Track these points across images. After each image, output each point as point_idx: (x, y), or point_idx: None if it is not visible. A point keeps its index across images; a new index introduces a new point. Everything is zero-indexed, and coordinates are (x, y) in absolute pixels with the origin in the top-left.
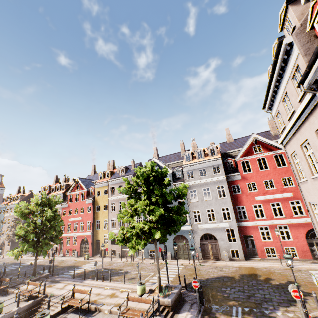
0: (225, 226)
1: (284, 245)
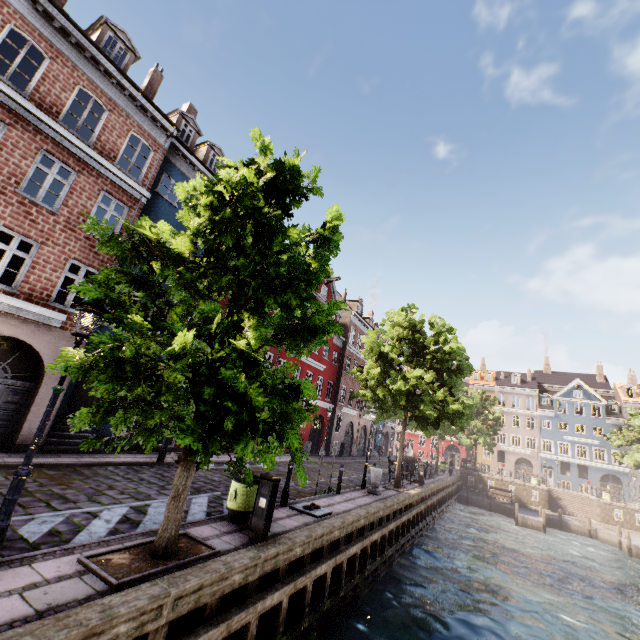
0: None
1: None
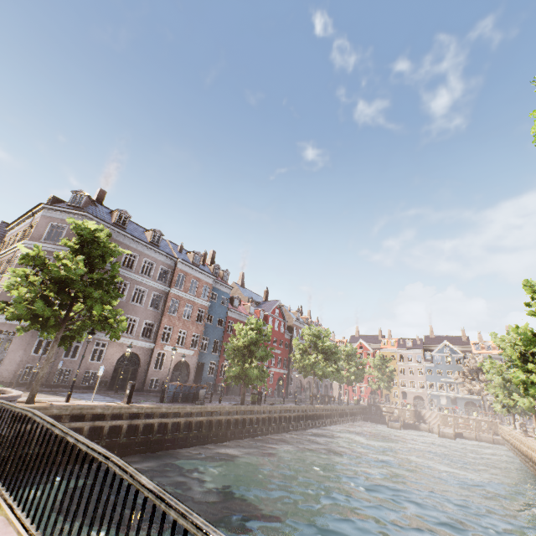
0: None
1: None
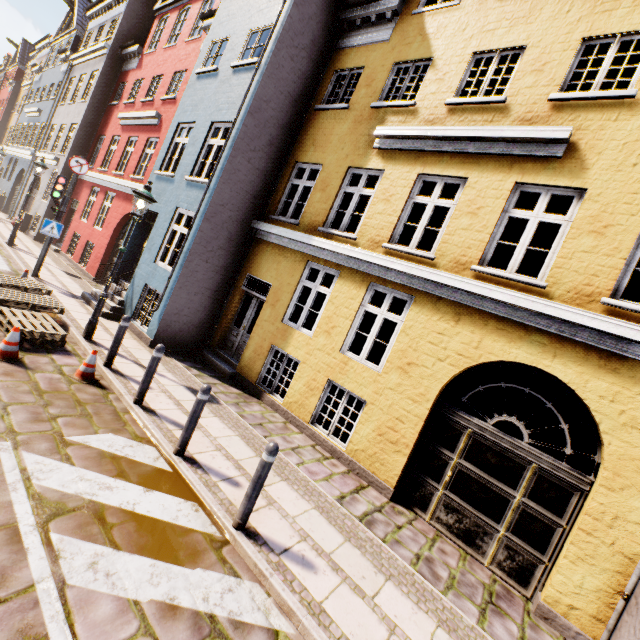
0: (55, 166)
1: (90, 237)
